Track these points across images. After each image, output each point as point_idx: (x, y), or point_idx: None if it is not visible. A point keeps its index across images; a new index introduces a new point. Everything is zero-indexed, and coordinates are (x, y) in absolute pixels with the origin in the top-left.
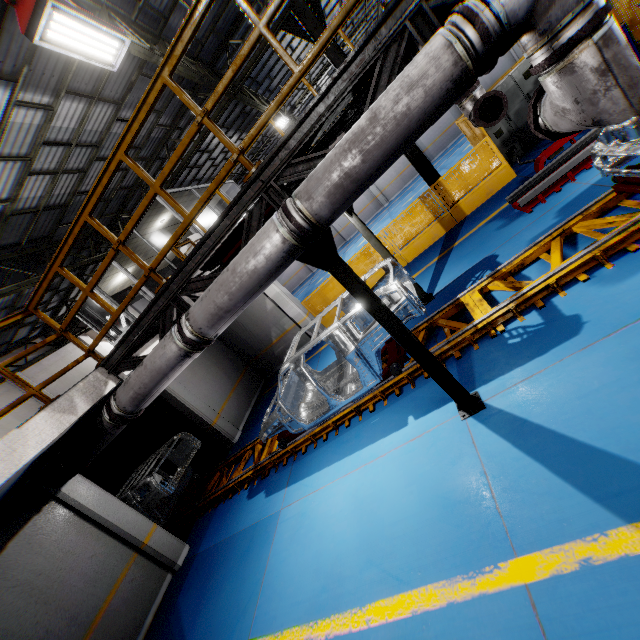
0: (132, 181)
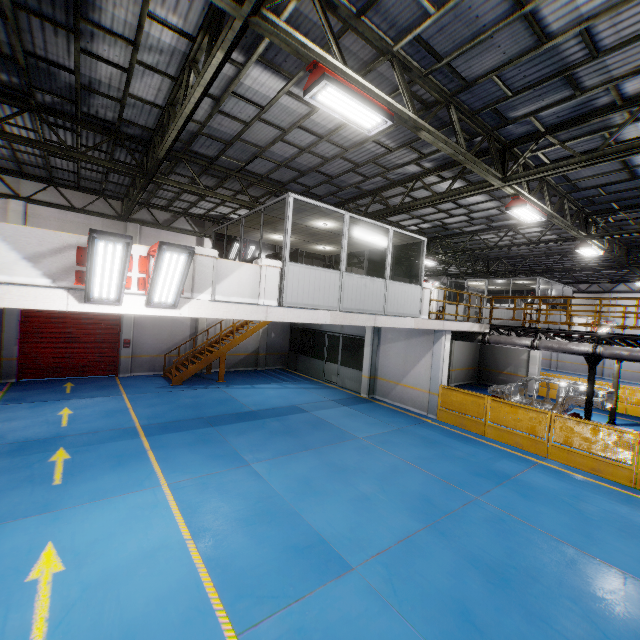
0: (527, 254)
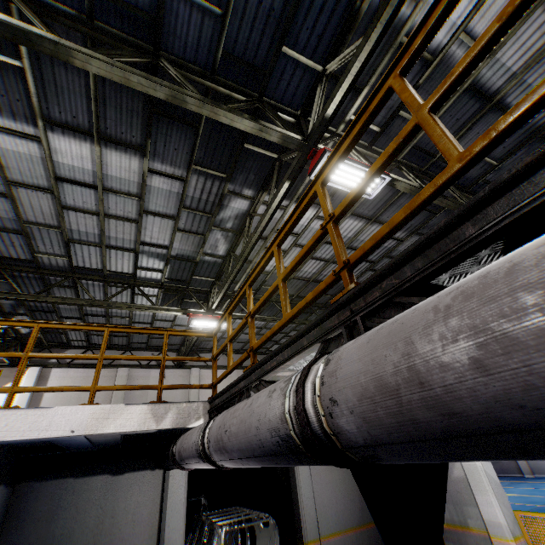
0: None
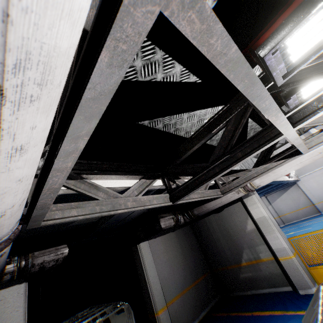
0: None
